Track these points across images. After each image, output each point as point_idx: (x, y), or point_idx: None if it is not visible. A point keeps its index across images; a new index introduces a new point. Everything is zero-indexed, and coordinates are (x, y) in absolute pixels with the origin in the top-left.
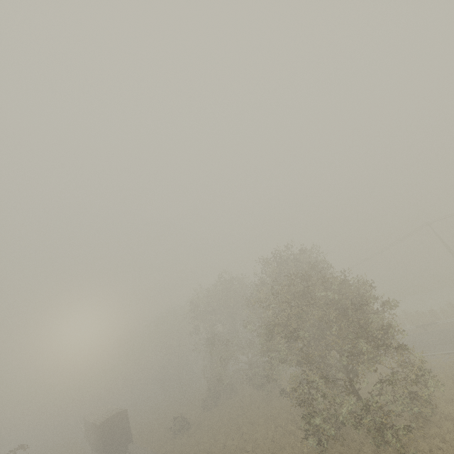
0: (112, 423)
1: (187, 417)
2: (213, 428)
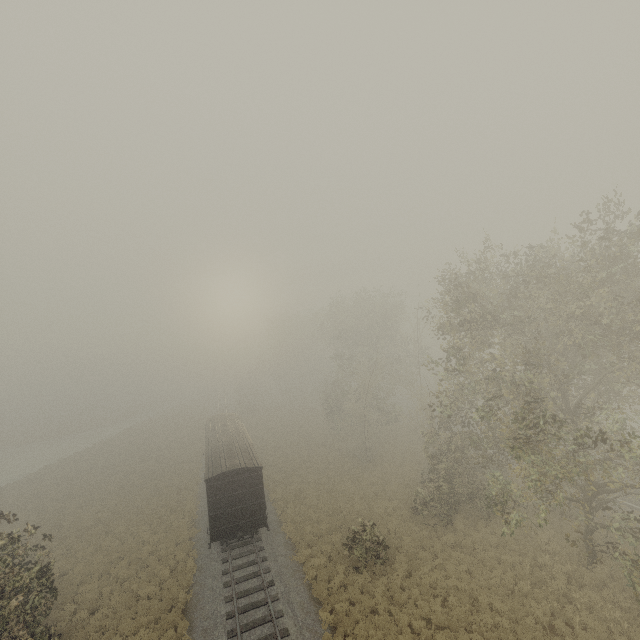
0: (230, 483)
1: (377, 512)
2: (464, 619)
